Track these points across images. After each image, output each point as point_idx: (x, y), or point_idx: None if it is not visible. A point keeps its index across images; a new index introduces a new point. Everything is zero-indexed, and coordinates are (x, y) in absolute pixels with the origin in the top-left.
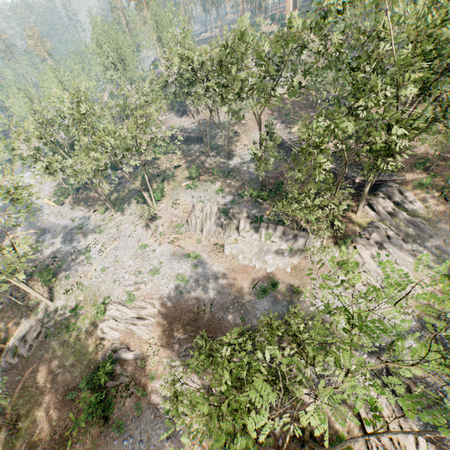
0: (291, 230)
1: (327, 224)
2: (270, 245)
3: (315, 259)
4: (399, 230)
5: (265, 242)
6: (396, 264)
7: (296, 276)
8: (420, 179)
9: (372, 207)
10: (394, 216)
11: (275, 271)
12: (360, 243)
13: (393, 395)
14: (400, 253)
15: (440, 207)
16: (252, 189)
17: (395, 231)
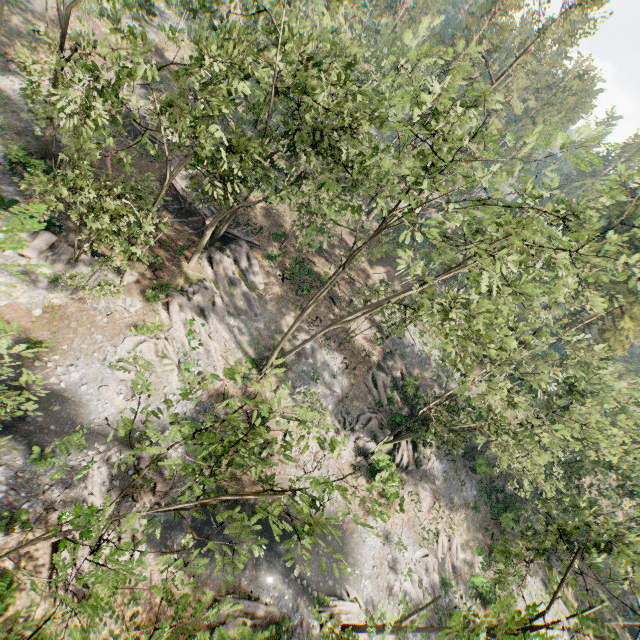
0: (70, 248)
1: (121, 249)
2: (14, 259)
3: (98, 306)
4: (230, 299)
5: (4, 250)
6: (208, 337)
7: (48, 325)
8: (272, 252)
9: (212, 263)
10: (231, 281)
11: (7, 308)
12: (177, 301)
13: (130, 499)
14: (219, 326)
15: (277, 288)
16: (21, 148)
17: (225, 299)
